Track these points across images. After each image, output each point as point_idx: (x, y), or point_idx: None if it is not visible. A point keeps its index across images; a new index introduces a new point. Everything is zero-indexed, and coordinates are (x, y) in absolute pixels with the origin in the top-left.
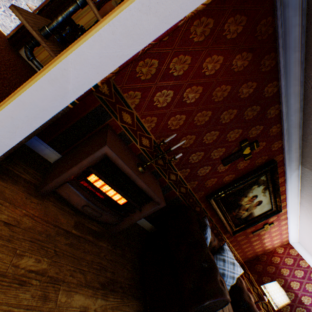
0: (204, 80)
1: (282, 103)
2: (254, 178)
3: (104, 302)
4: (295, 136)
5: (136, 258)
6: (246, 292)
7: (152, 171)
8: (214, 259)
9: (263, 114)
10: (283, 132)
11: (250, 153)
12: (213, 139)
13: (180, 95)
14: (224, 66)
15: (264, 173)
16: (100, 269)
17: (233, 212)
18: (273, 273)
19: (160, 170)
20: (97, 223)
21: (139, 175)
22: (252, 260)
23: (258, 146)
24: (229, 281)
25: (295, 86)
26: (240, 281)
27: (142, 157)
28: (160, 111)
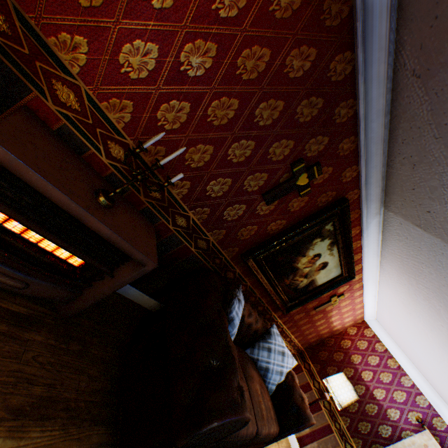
0: (219, 29)
1: (358, 97)
2: (315, 227)
3: (12, 442)
4: (377, 158)
5: (114, 356)
6: (298, 391)
7: (142, 209)
8: (256, 349)
9: (329, 116)
10: (360, 152)
11: (308, 185)
12: (246, 156)
13: (173, 57)
14: (257, 1)
15: (330, 219)
16: (17, 382)
17: (286, 280)
18: (341, 361)
19: (156, 209)
20: (27, 299)
21: (91, 209)
22: (315, 345)
23: (320, 174)
24: (275, 378)
25: (380, 64)
26: (291, 376)
27: (116, 181)
28: (137, 88)
